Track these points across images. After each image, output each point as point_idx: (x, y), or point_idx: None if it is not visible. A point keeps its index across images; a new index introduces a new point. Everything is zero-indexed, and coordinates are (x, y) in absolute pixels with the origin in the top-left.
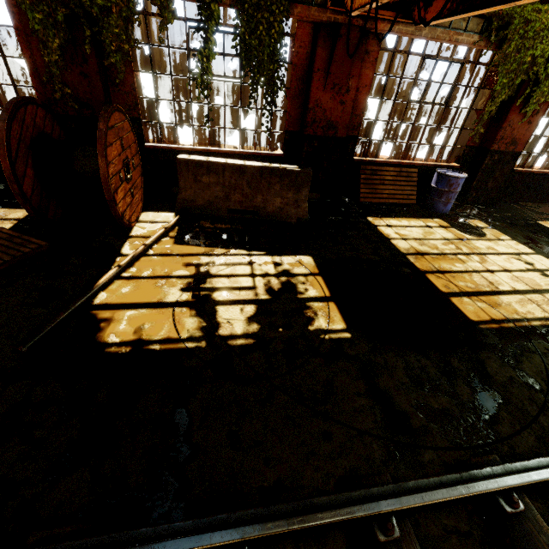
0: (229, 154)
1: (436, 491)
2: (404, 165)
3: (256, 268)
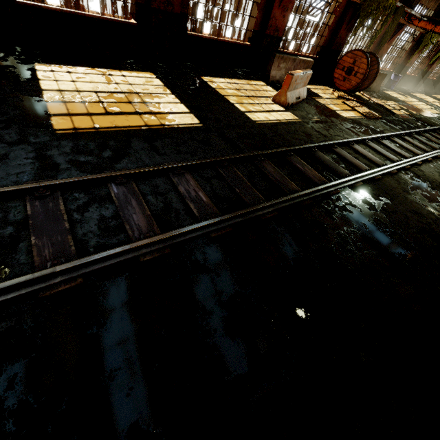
0: None
1: None
2: (383, 71)
3: (390, 103)
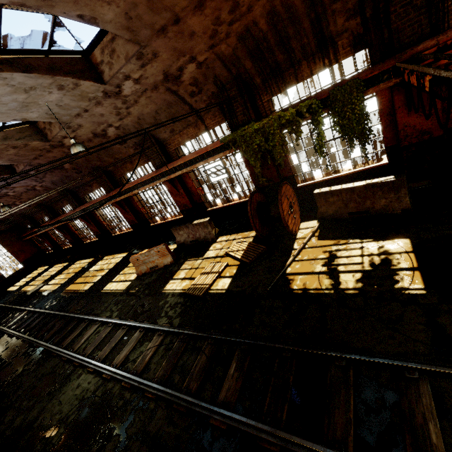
0: (346, 175)
1: (446, 367)
2: None
3: (364, 250)
